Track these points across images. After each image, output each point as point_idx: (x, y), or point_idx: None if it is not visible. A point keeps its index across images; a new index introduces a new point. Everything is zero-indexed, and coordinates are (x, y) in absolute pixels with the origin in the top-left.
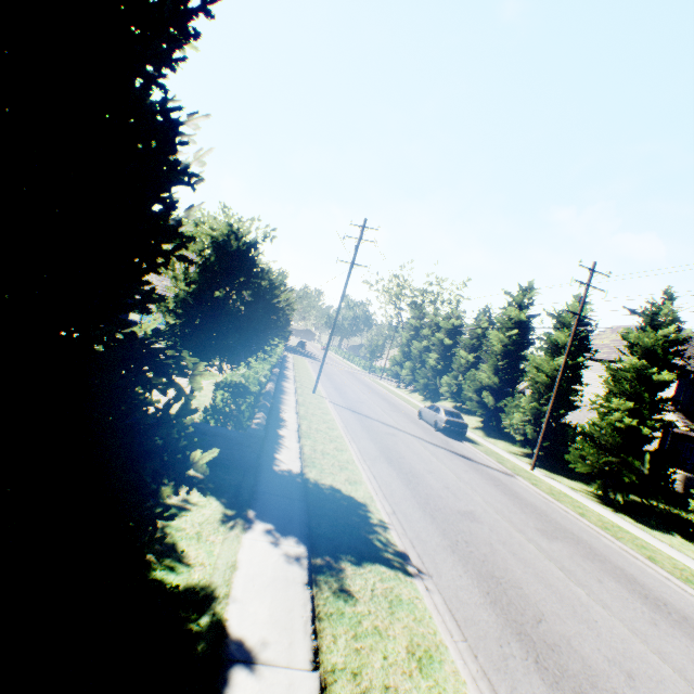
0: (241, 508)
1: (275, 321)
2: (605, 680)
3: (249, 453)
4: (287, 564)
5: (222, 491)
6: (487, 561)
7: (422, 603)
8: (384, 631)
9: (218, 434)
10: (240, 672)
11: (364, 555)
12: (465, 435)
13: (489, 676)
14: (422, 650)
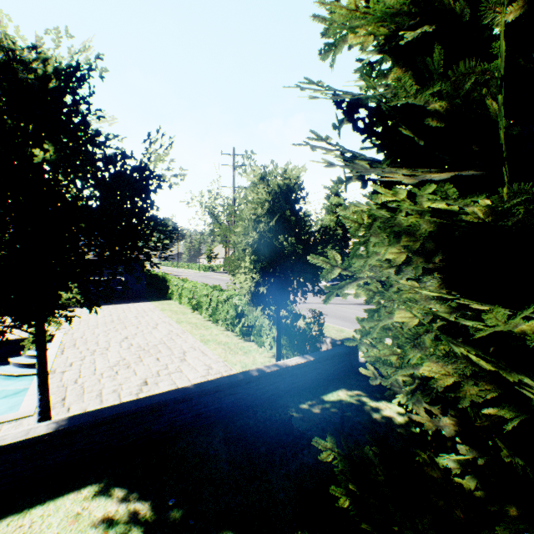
0: None
1: None
2: None
3: (354, 359)
4: None
5: None
6: None
7: None
8: None
9: (333, 355)
10: None
11: None
12: None
13: None
14: None
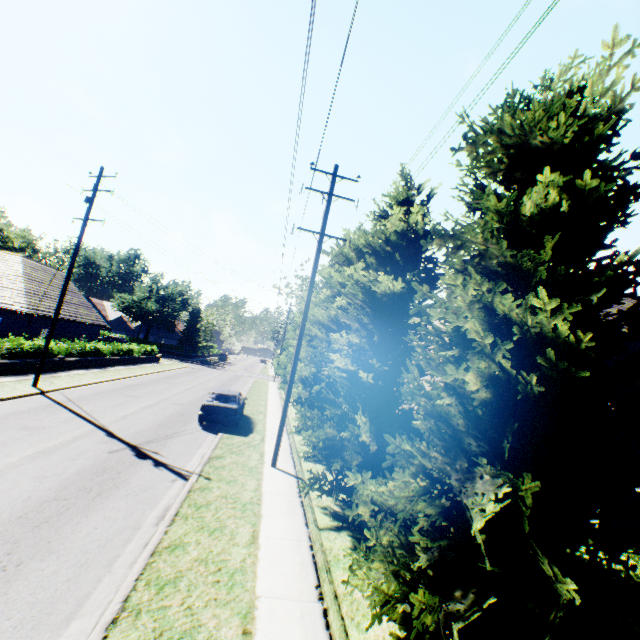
0: None
1: None
2: None
3: None
4: None
5: None
6: None
7: None
8: None
9: None
10: None
11: None
12: (255, 426)
13: None
14: None
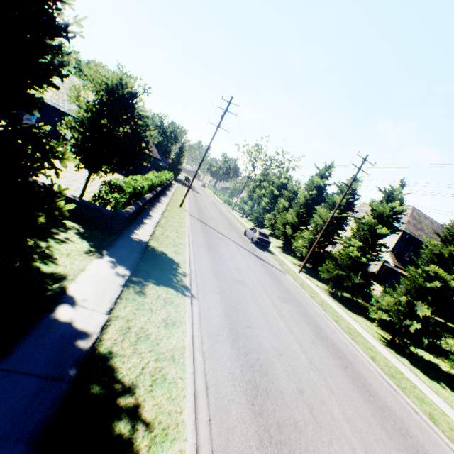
0: (100, 248)
1: (144, 149)
2: (265, 353)
3: (116, 224)
4: (115, 276)
5: (93, 240)
6: (237, 301)
7: (184, 306)
8: (155, 311)
9: (98, 210)
10: (66, 306)
11: (163, 283)
12: (269, 249)
13: (203, 338)
14: (171, 321)
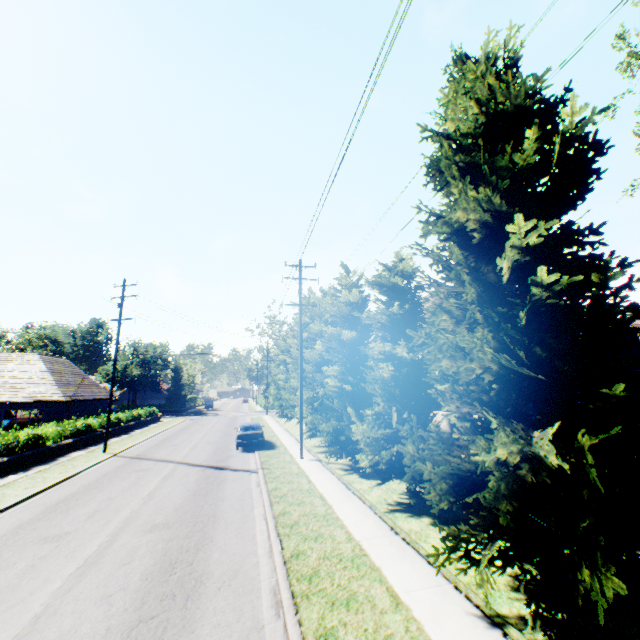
0: None
1: None
2: None
3: None
4: None
5: None
6: None
7: None
8: None
9: None
10: None
11: None
12: (276, 443)
13: None
14: None
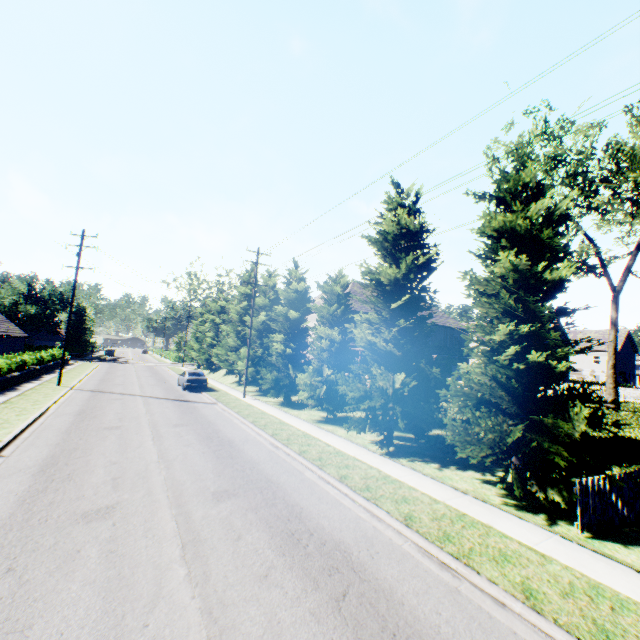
0: None
1: None
2: (90, 467)
3: None
4: None
5: None
6: (85, 443)
7: None
8: None
9: None
10: None
11: None
12: (215, 388)
13: None
14: None
